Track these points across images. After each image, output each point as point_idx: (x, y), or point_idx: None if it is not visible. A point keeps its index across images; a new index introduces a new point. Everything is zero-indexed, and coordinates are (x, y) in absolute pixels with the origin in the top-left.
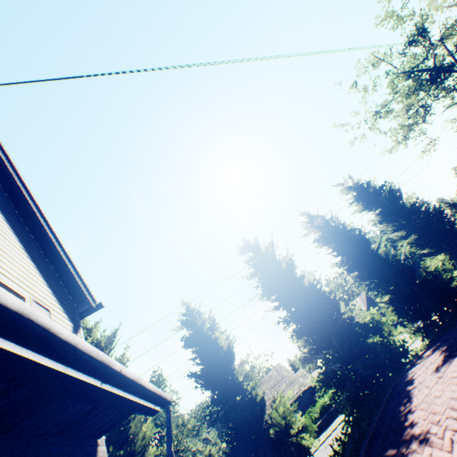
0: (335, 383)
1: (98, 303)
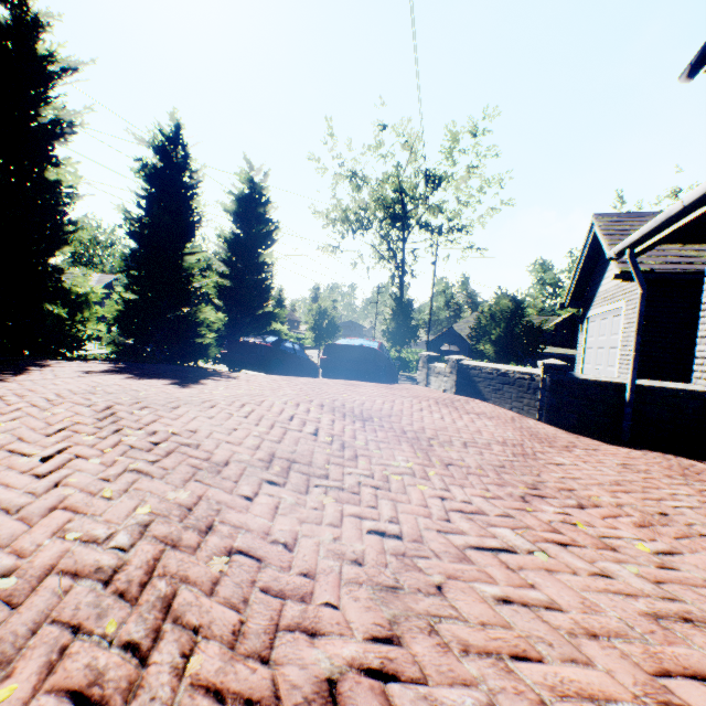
0: None
1: None
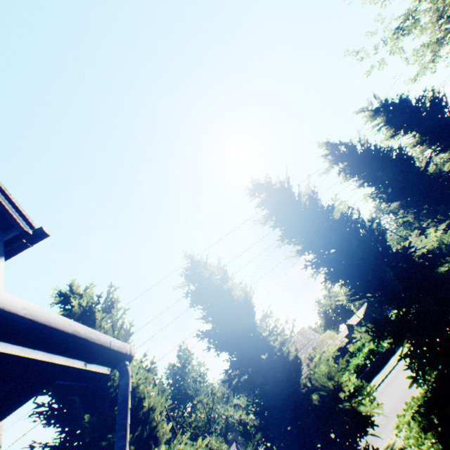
0: (391, 332)
1: (36, 229)
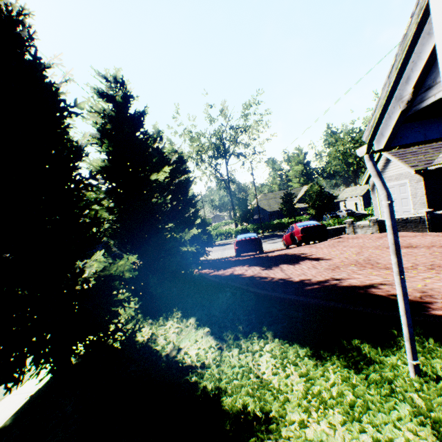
0: None
1: None
